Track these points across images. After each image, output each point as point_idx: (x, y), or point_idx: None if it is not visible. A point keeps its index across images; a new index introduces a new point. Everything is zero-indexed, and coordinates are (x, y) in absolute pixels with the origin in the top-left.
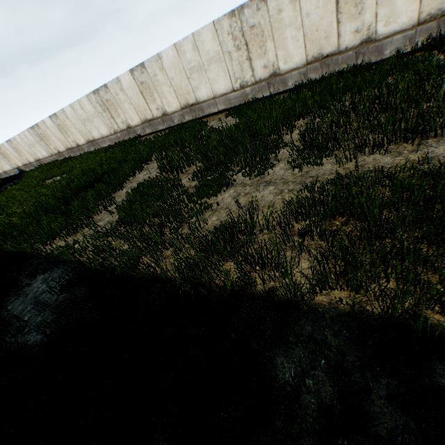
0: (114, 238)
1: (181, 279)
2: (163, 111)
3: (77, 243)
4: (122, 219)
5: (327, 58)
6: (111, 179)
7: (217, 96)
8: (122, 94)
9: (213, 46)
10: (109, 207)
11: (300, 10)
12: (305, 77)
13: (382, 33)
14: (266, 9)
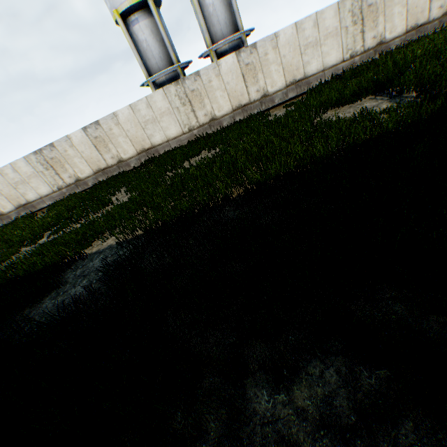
0: None
1: None
2: (1, 212)
3: None
4: None
5: (104, 169)
6: None
7: (44, 196)
8: None
9: (29, 168)
10: None
11: (78, 149)
12: (97, 180)
13: (125, 157)
14: (57, 150)
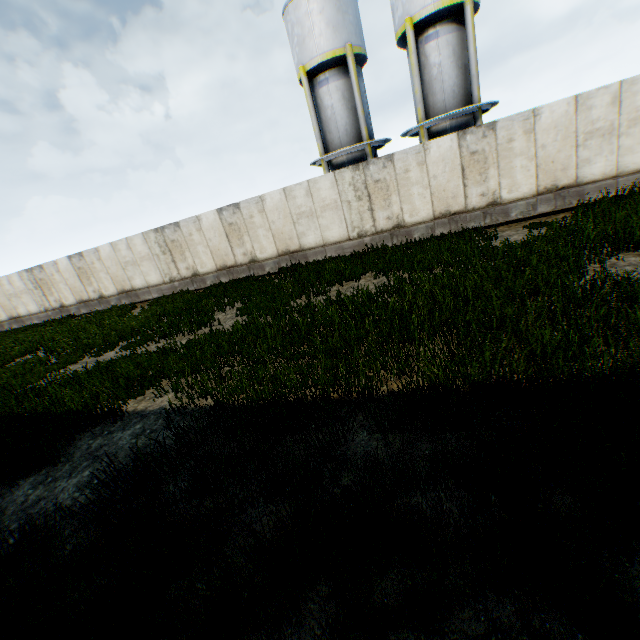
0: None
1: None
2: (101, 294)
3: None
4: None
5: (230, 268)
6: None
7: (152, 286)
8: (59, 275)
9: (144, 248)
10: None
11: (205, 235)
12: (219, 279)
13: (260, 257)
14: (181, 231)
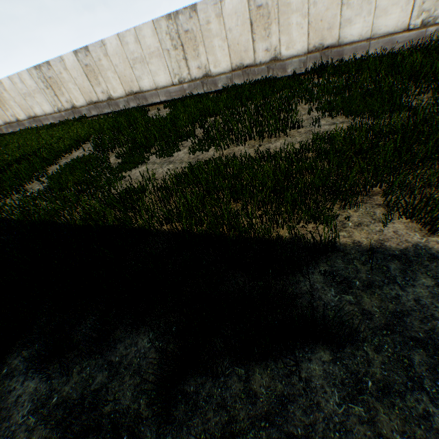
0: (41, 201)
1: (82, 220)
2: (109, 95)
3: (6, 206)
4: (50, 186)
5: (247, 68)
6: (47, 154)
7: (159, 88)
8: (67, 73)
9: (154, 42)
10: (42, 178)
11: (224, 24)
12: (231, 81)
13: (285, 54)
14: (197, 18)
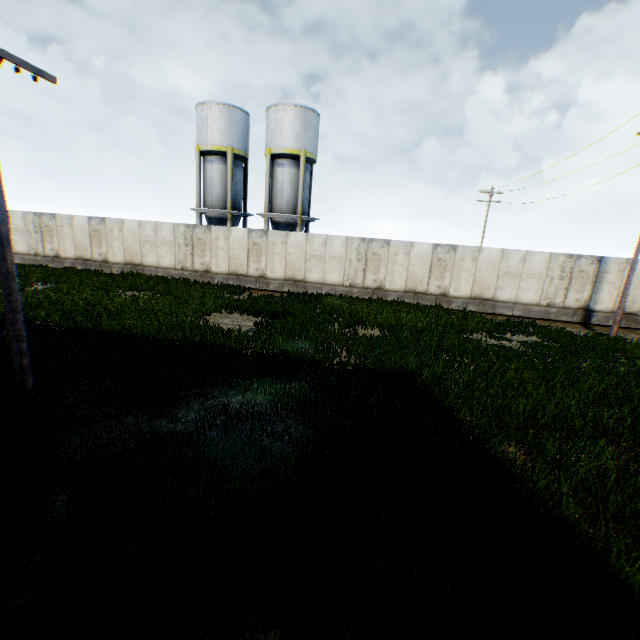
0: None
1: None
2: None
3: None
4: None
5: (88, 260)
6: None
7: (19, 253)
8: None
9: (22, 223)
10: None
11: (74, 231)
12: (76, 265)
13: (112, 260)
14: (57, 221)
